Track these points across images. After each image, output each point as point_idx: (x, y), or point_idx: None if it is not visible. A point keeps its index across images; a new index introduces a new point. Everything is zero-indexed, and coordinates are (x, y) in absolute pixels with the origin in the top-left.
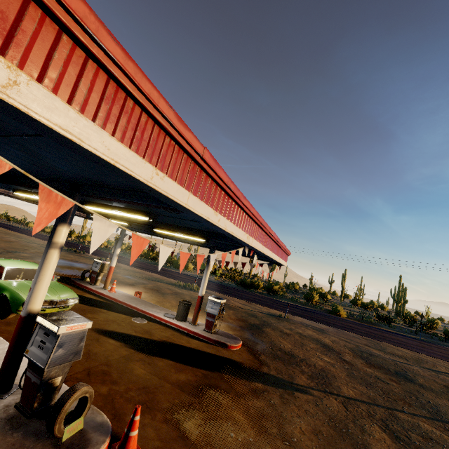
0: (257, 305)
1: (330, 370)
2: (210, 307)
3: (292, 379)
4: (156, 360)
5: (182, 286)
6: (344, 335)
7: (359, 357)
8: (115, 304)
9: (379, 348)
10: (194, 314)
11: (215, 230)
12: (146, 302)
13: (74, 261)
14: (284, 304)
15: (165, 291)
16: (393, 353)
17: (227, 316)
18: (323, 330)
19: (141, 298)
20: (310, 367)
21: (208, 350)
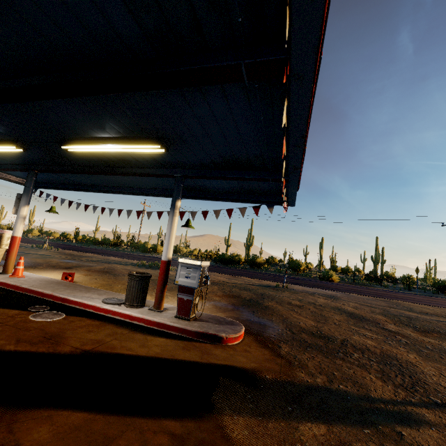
0: (245, 278)
1: (393, 351)
2: (184, 276)
3: (363, 389)
4: (28, 422)
5: (147, 266)
6: (358, 299)
7: (401, 323)
8: (12, 294)
9: (405, 308)
10: (157, 293)
11: (167, 3)
12: (77, 286)
13: None
14: (272, 275)
15: (119, 272)
16: (425, 313)
17: (211, 292)
18: (333, 296)
19: (74, 282)
20: (365, 352)
21: (186, 355)
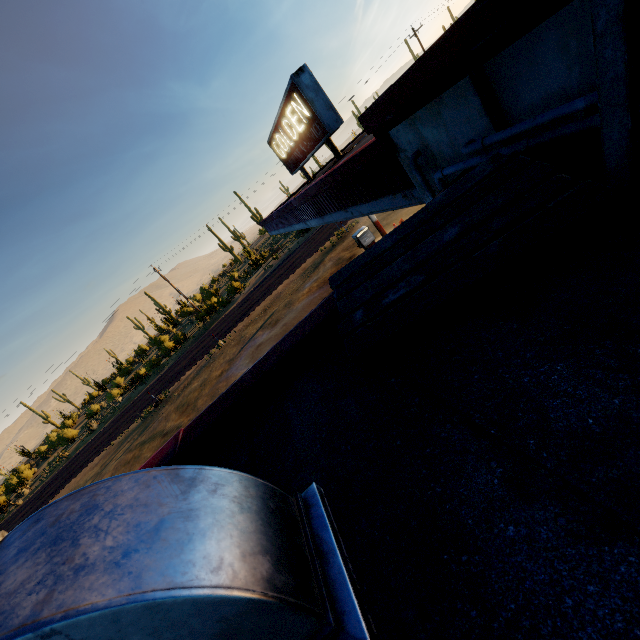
0: None
1: None
2: None
3: None
4: None
5: (335, 243)
6: None
7: None
8: None
9: None
10: None
11: None
12: None
13: (232, 361)
14: None
15: None
16: None
17: None
18: None
19: None
20: None
21: None
